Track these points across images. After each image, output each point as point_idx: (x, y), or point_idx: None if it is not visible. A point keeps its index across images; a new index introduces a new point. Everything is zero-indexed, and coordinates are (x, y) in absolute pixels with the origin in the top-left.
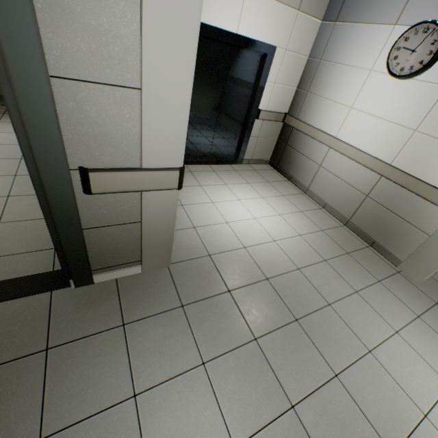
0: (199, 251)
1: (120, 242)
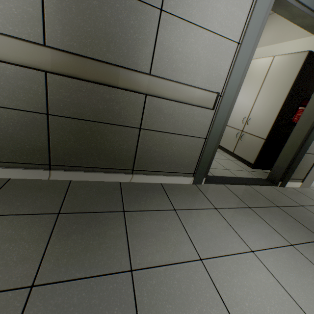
0: (313, 184)
1: (305, 164)
